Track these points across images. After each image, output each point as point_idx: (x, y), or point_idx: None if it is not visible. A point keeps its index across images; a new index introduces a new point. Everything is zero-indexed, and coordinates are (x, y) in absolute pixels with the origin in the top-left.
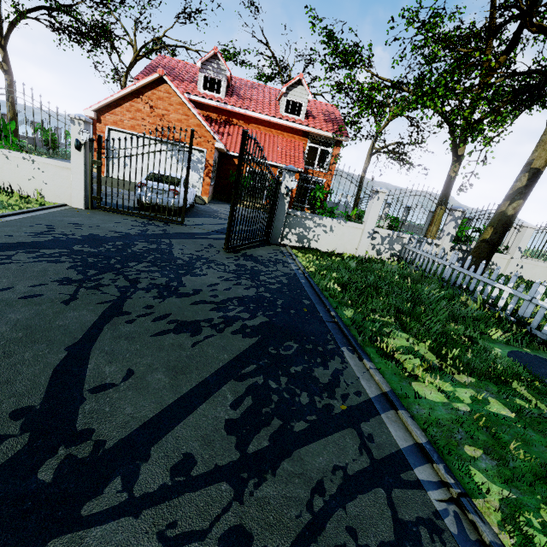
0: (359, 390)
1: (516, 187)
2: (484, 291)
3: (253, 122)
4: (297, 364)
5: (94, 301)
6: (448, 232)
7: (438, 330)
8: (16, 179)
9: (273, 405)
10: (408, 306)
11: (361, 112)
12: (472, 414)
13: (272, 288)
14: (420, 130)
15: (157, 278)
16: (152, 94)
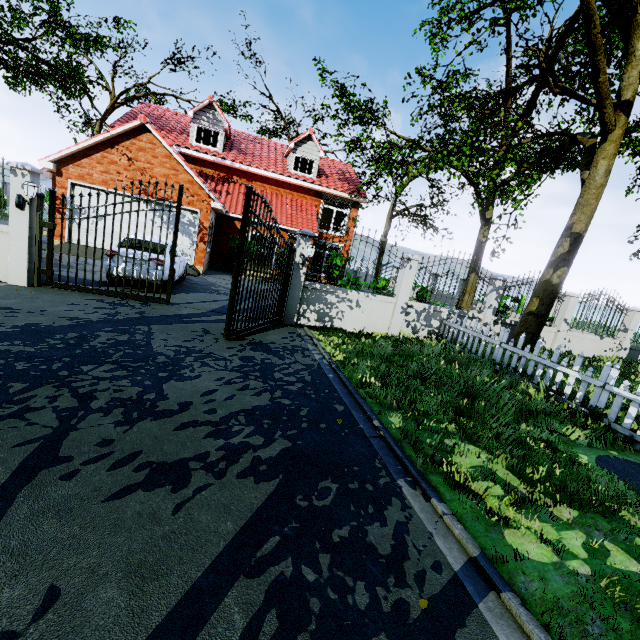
0: (437, 558)
1: (559, 253)
2: (545, 376)
3: (257, 180)
4: (342, 523)
5: (10, 441)
6: (490, 304)
7: (511, 436)
8: None
9: (313, 623)
10: (464, 402)
11: (380, 171)
12: (597, 580)
13: (291, 390)
14: (441, 192)
15: (125, 388)
16: (131, 144)
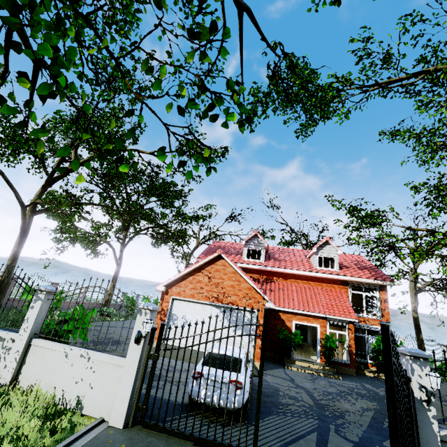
0: None
1: None
2: None
3: (291, 277)
4: None
5: None
6: None
7: None
8: (64, 381)
9: None
10: None
11: (414, 259)
12: None
13: None
14: None
15: None
16: (211, 268)
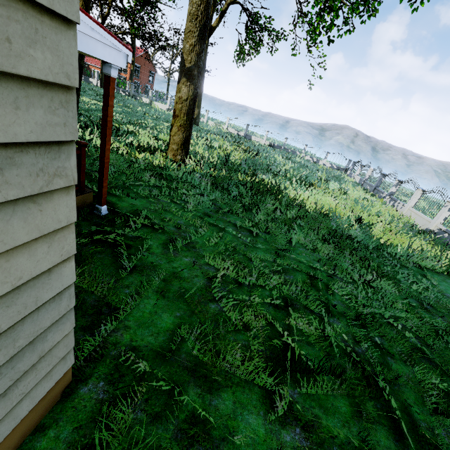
0: None
1: None
2: None
3: None
4: None
5: None
6: None
7: None
8: None
9: None
10: None
11: None
12: None
13: None
14: None
15: None
16: None
